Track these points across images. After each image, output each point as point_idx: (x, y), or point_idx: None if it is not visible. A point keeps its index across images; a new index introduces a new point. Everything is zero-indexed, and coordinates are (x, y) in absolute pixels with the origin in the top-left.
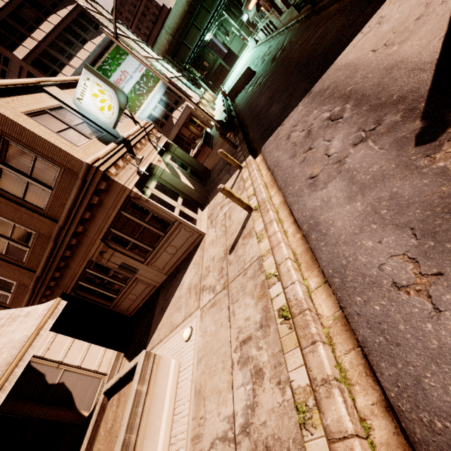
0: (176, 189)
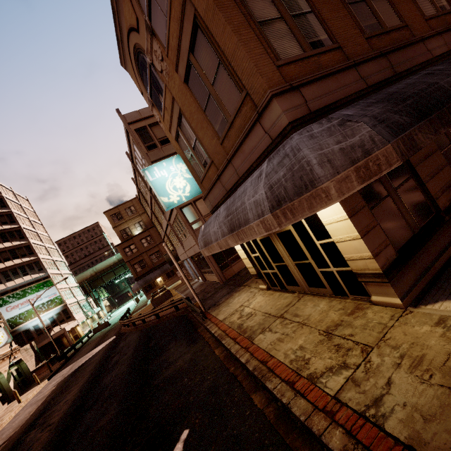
0: (3, 388)
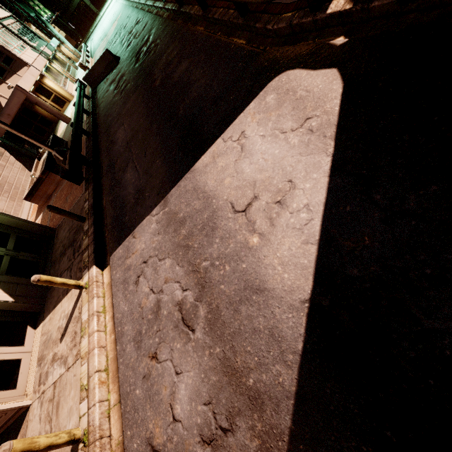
0: None
